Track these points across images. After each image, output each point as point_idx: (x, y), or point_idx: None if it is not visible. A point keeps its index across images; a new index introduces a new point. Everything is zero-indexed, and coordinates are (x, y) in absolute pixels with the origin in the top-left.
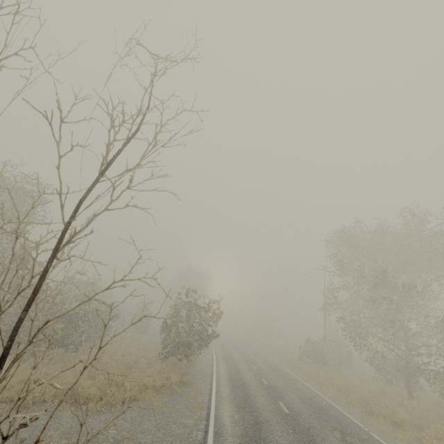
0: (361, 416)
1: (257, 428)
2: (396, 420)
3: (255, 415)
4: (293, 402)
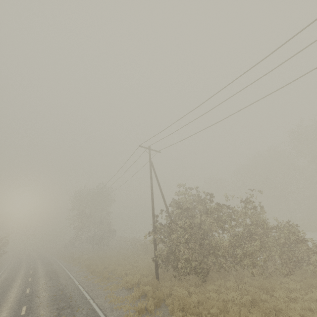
0: (63, 260)
1: (15, 273)
2: (74, 257)
3: (16, 272)
4: (38, 264)
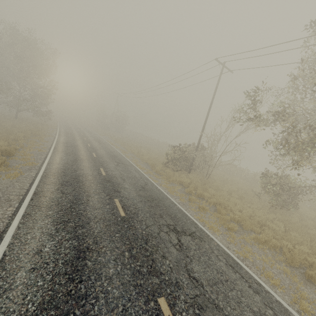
0: None
1: None
2: None
3: None
4: None
